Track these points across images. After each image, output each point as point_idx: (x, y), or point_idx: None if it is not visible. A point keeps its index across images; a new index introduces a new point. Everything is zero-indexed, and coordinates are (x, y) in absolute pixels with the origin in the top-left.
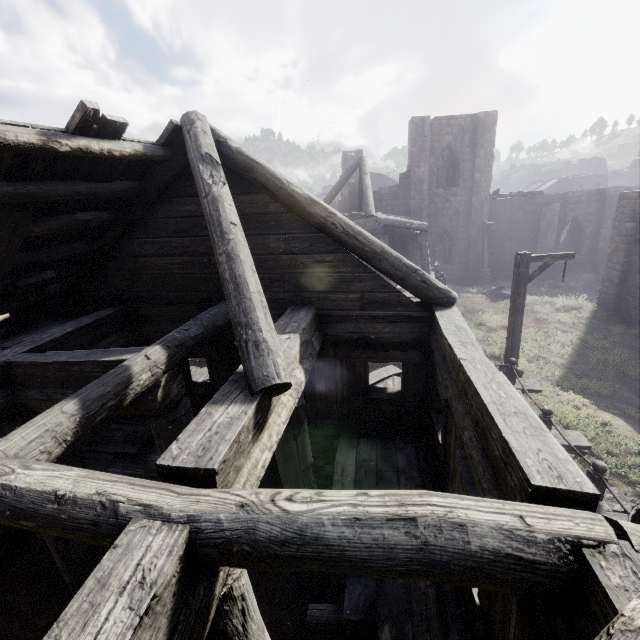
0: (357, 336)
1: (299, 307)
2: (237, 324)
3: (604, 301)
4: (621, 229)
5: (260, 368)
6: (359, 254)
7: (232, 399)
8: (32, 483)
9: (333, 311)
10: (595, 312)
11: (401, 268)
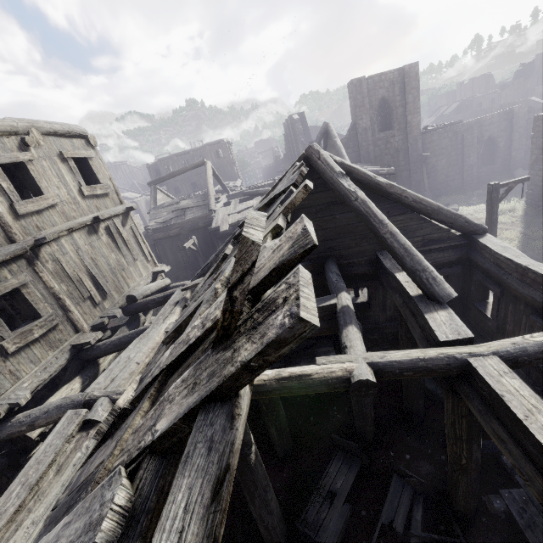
0: None
1: (383, 253)
2: (415, 270)
3: (531, 201)
4: (539, 144)
5: (443, 291)
6: (422, 212)
7: (434, 309)
8: (402, 357)
9: None
10: (526, 210)
11: (451, 216)
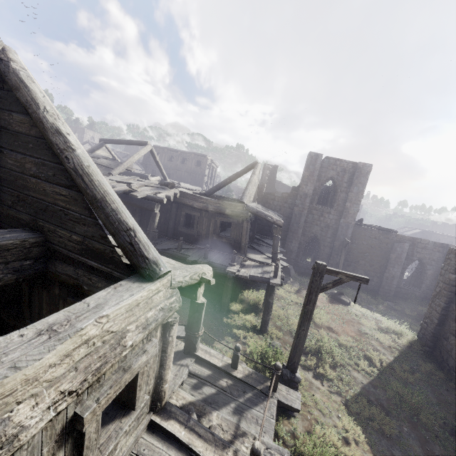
0: (73, 281)
1: (23, 231)
2: None
3: (423, 335)
4: (446, 277)
5: None
6: (84, 195)
7: None
8: None
9: (57, 247)
10: (412, 343)
11: (114, 222)
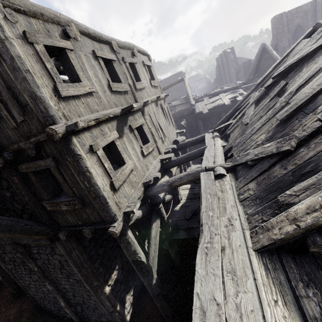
0: None
1: None
2: None
3: None
4: None
5: None
6: None
7: None
8: None
9: None
10: None
11: None
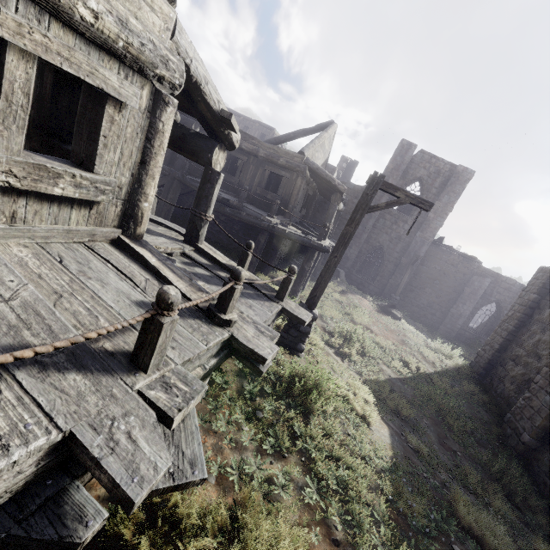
0: None
1: None
2: None
3: (476, 363)
4: (525, 299)
5: None
6: None
7: None
8: None
9: None
10: (461, 367)
11: None
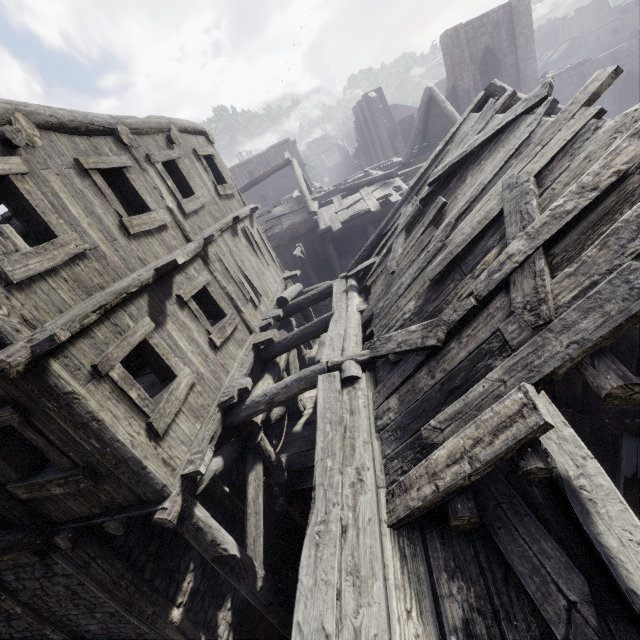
0: None
1: None
2: None
3: None
4: None
5: None
6: None
7: None
8: None
9: None
10: None
11: None
